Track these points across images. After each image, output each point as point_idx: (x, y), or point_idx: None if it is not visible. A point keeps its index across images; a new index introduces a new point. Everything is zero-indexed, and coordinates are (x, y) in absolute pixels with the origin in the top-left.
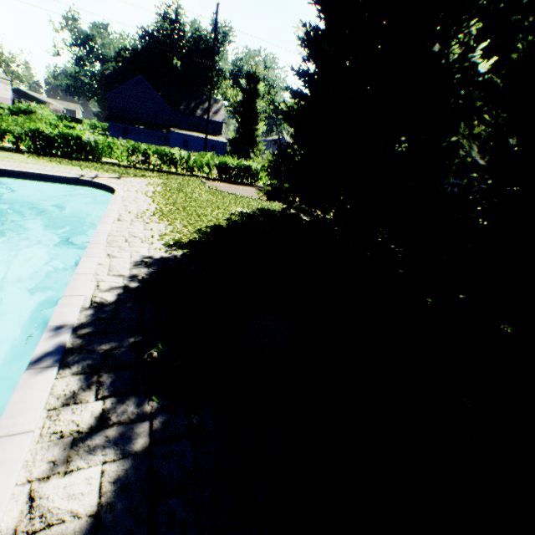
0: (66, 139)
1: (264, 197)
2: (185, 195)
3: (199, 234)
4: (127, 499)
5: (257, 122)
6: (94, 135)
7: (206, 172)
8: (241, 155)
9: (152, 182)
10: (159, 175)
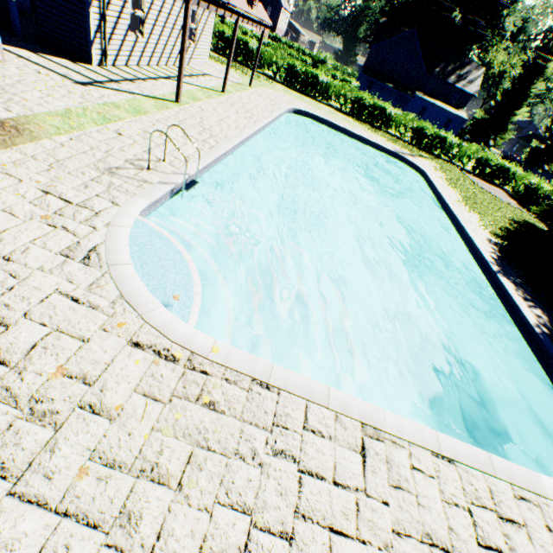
0: (374, 109)
1: (518, 207)
2: (465, 188)
3: (502, 232)
4: (552, 323)
5: (520, 107)
6: (394, 109)
7: (462, 162)
8: (477, 139)
9: (433, 166)
10: (429, 157)
